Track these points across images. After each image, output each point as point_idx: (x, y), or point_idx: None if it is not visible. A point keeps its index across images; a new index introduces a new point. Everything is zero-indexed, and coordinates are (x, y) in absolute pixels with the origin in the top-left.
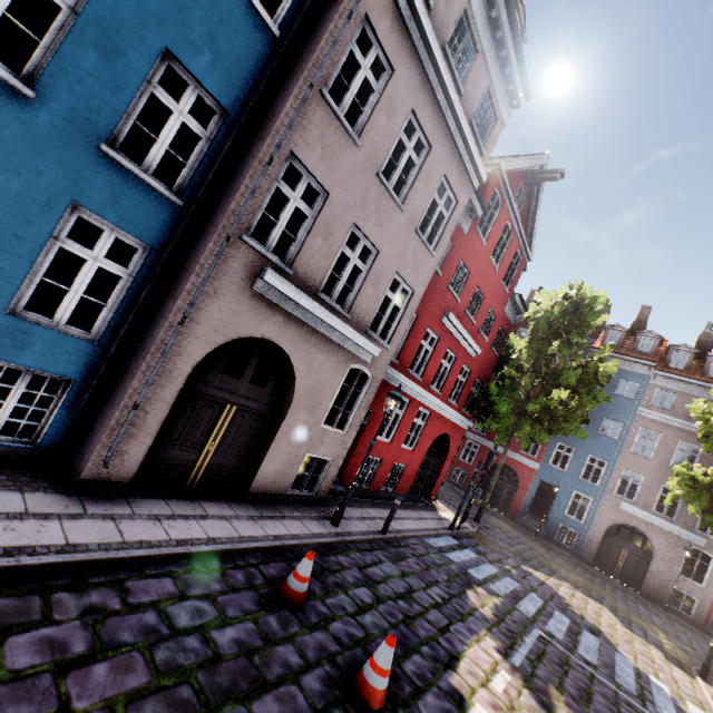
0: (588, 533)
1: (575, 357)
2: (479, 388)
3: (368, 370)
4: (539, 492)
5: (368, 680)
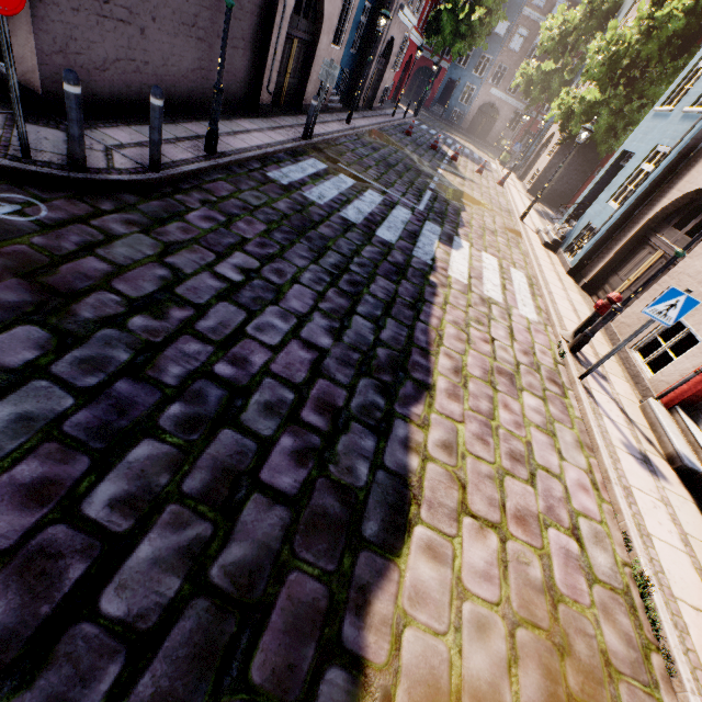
0: (469, 112)
1: None
2: (432, 11)
3: (407, 34)
4: (446, 88)
5: (435, 145)
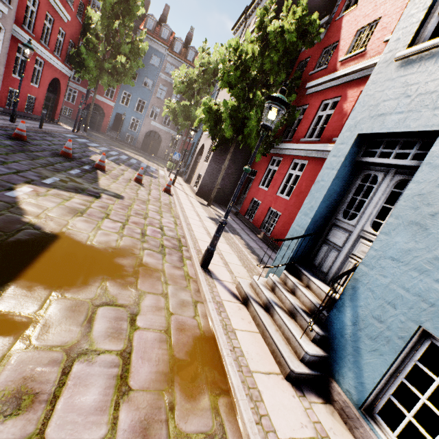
0: (139, 136)
1: (128, 35)
2: (73, 47)
3: (1, 23)
4: (116, 119)
5: (66, 151)
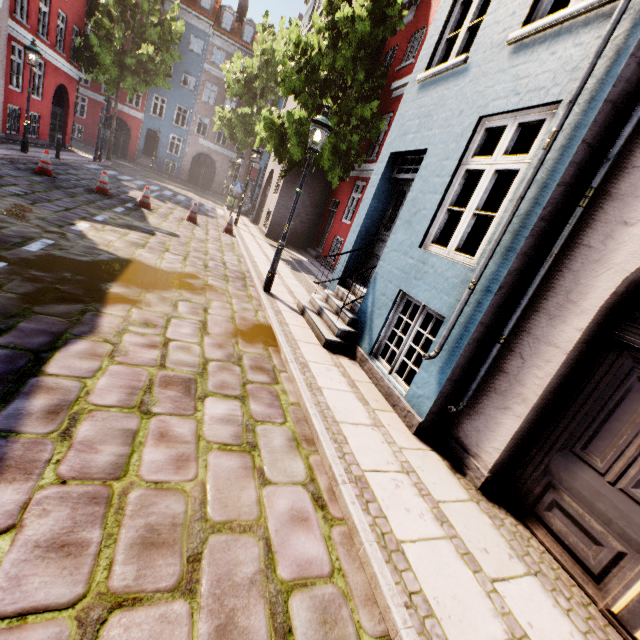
0: (183, 163)
1: (154, 12)
2: (79, 36)
3: None
4: (148, 139)
5: (102, 187)
